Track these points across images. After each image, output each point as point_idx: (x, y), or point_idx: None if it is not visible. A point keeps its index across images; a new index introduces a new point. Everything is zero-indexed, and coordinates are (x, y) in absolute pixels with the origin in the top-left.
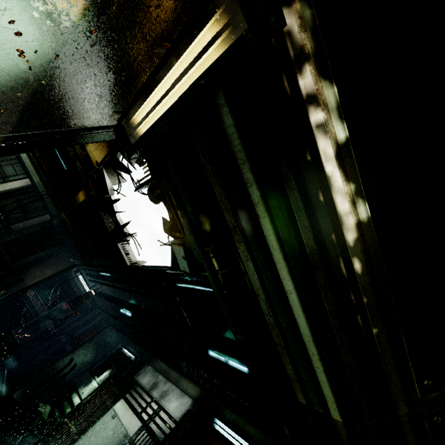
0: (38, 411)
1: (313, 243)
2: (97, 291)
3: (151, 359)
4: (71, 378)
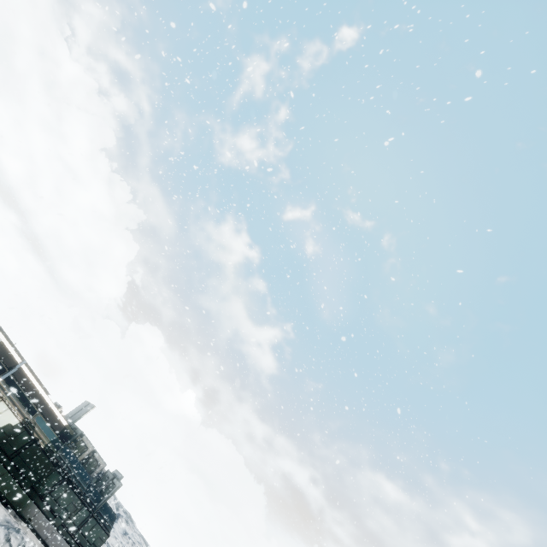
0: None
1: None
2: None
3: None
4: None
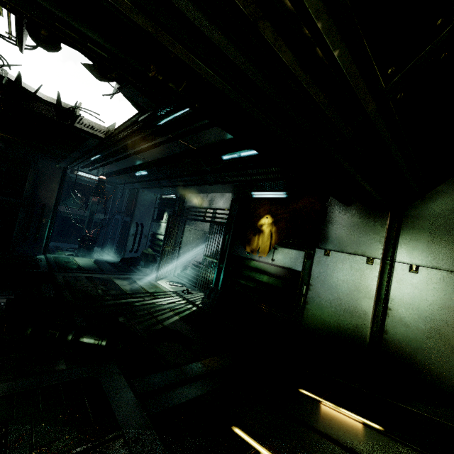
0: (146, 254)
1: None
2: (105, 174)
3: (187, 189)
4: (147, 231)
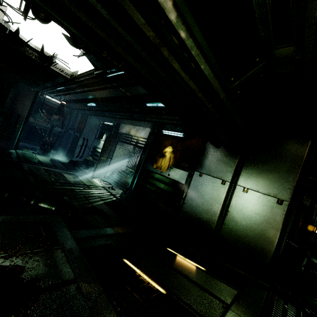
0: (87, 160)
1: (153, 33)
2: (65, 100)
3: (121, 121)
4: (90, 145)
